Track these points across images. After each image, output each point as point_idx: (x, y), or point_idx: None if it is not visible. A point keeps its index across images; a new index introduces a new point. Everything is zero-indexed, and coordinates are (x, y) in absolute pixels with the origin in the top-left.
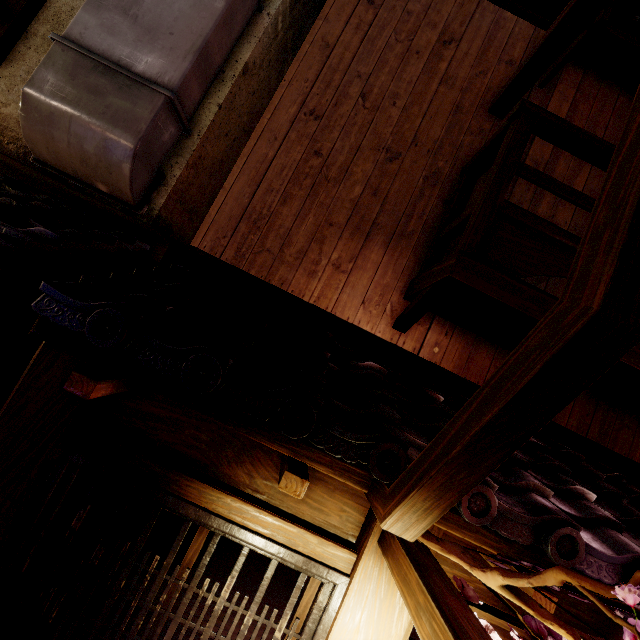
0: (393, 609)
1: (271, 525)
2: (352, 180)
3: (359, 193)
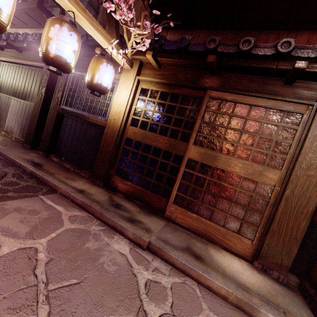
0: (129, 82)
1: None
2: (139, 1)
3: (142, 4)
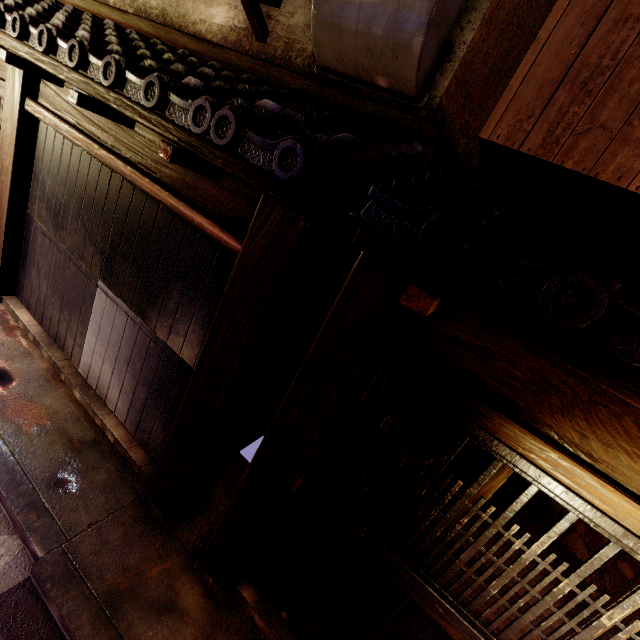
0: None
1: (617, 504)
2: None
3: None
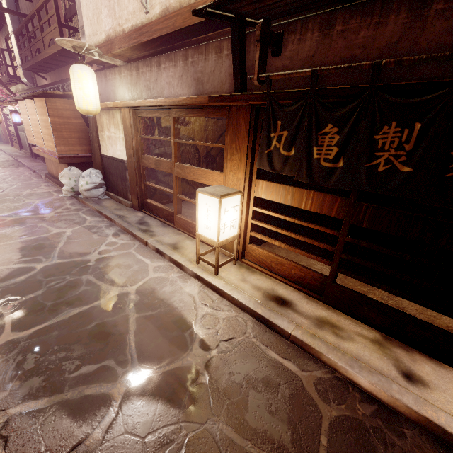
0: None
1: None
2: None
3: None
